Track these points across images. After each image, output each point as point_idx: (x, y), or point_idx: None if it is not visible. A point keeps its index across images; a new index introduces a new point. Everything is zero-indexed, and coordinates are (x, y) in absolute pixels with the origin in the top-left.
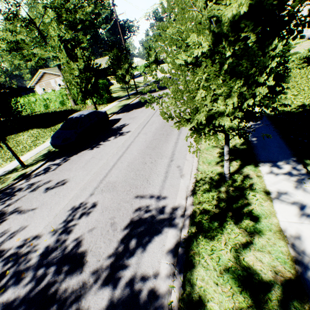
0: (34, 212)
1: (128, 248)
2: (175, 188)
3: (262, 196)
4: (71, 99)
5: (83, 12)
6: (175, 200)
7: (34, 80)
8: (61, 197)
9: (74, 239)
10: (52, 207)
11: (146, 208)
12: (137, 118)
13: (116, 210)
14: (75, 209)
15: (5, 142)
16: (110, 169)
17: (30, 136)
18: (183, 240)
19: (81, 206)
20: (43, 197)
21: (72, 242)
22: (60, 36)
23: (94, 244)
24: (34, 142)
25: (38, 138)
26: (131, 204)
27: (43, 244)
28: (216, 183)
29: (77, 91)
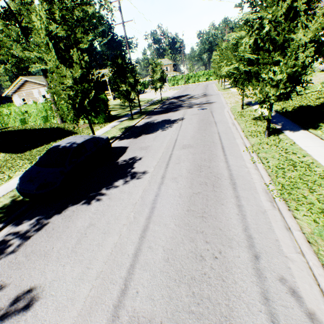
0: None
1: None
2: None
3: None
4: (57, 114)
5: None
6: None
7: (11, 88)
8: None
9: None
10: None
11: None
12: (152, 150)
13: None
14: None
15: None
16: (131, 267)
17: None
18: None
19: None
20: None
21: None
22: (49, 30)
23: None
24: None
25: (2, 170)
26: None
27: None
28: None
29: (68, 107)
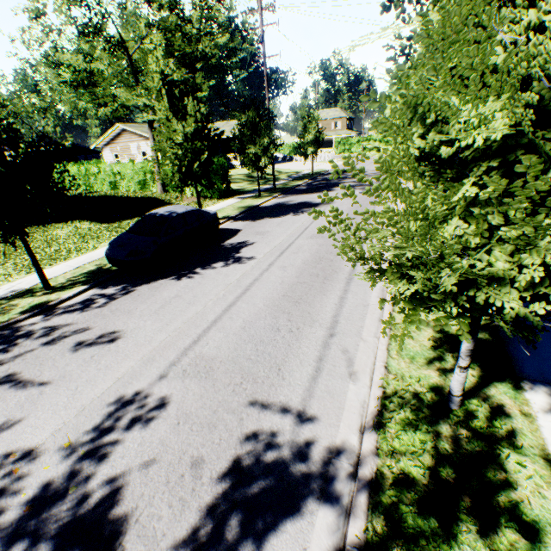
0: (40, 392)
1: (221, 537)
2: (336, 400)
3: (540, 471)
4: (159, 180)
5: (210, 44)
6: (336, 430)
7: (103, 139)
8: (101, 370)
9: (107, 480)
10: (78, 388)
11: (271, 435)
12: (270, 236)
13: (208, 426)
14: (124, 404)
15: (24, 238)
16: (207, 328)
17: (73, 232)
18: (354, 550)
19: (137, 398)
20: (67, 361)
21: (101, 486)
22: (164, 74)
23: (147, 506)
24: (78, 245)
25: (86, 239)
26: (241, 419)
27: (40, 477)
28: (428, 410)
29: (173, 169)
